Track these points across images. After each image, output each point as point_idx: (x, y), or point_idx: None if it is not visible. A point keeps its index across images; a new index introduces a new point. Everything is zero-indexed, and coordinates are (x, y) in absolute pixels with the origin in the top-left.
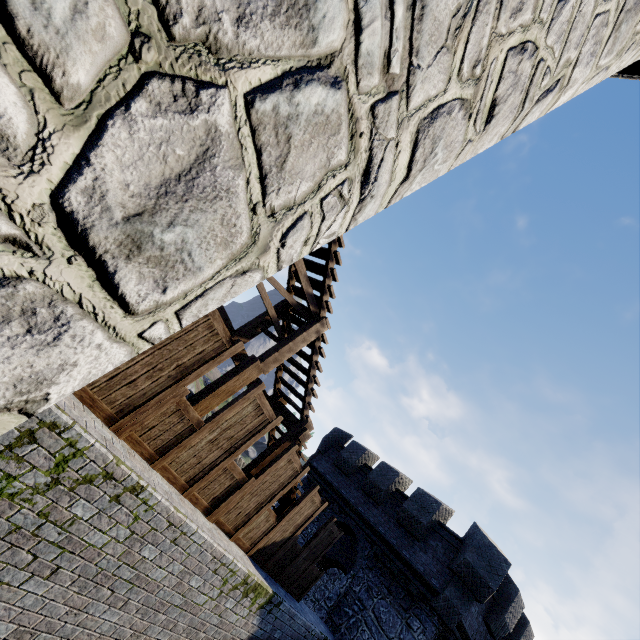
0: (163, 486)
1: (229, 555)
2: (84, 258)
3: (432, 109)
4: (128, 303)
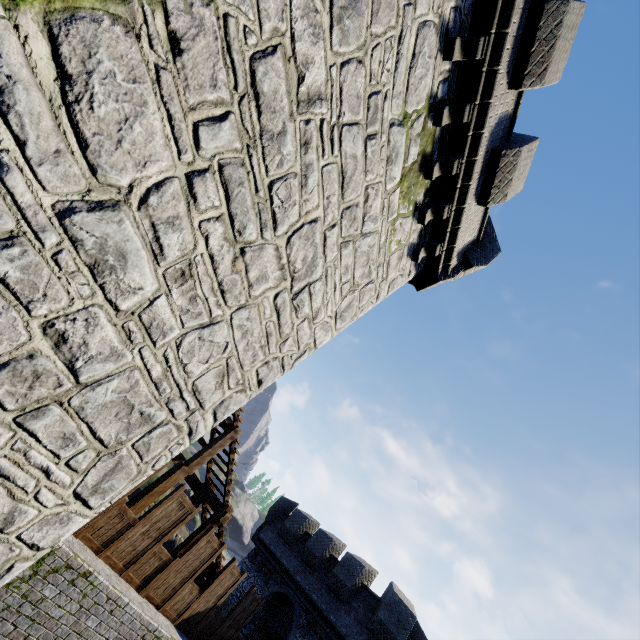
0: (105, 570)
1: (155, 623)
2: (79, 500)
3: (219, 402)
4: (92, 507)
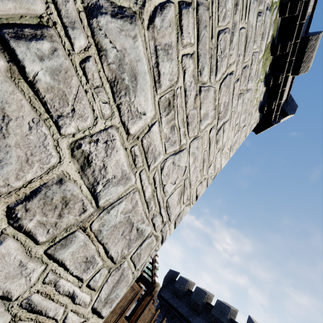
0: None
1: None
2: (95, 314)
3: (178, 214)
4: (103, 316)
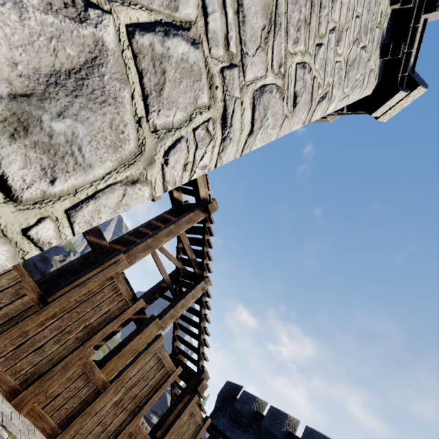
0: None
1: None
2: None
3: (260, 86)
4: (10, 187)
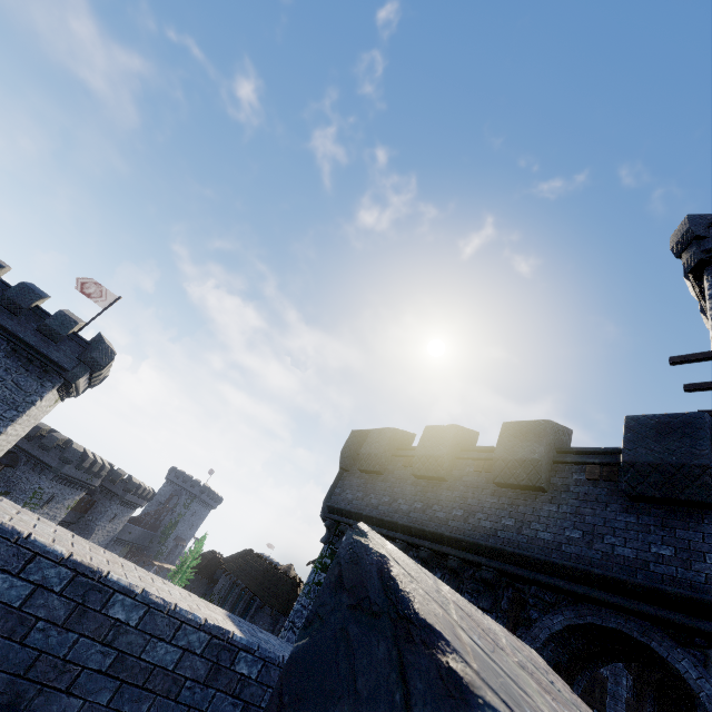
0: None
1: None
2: None
3: None
4: None
